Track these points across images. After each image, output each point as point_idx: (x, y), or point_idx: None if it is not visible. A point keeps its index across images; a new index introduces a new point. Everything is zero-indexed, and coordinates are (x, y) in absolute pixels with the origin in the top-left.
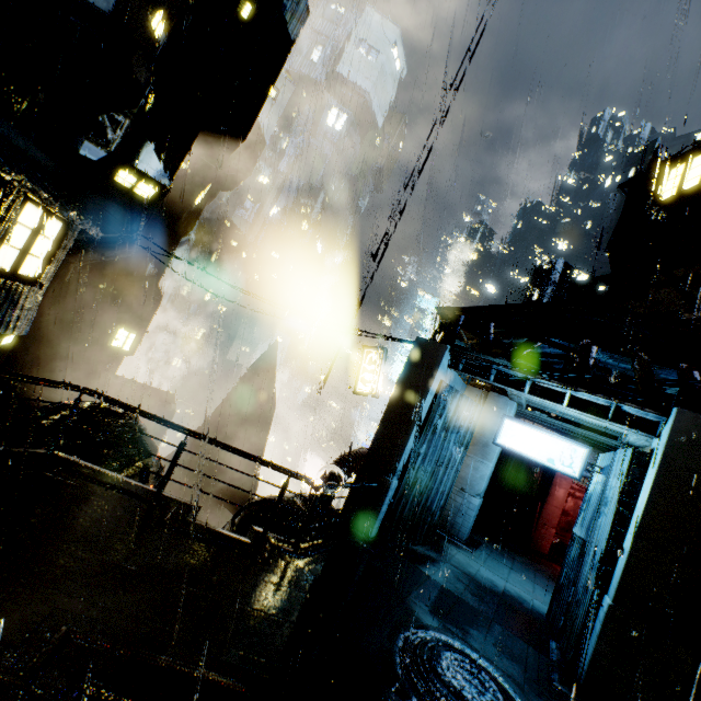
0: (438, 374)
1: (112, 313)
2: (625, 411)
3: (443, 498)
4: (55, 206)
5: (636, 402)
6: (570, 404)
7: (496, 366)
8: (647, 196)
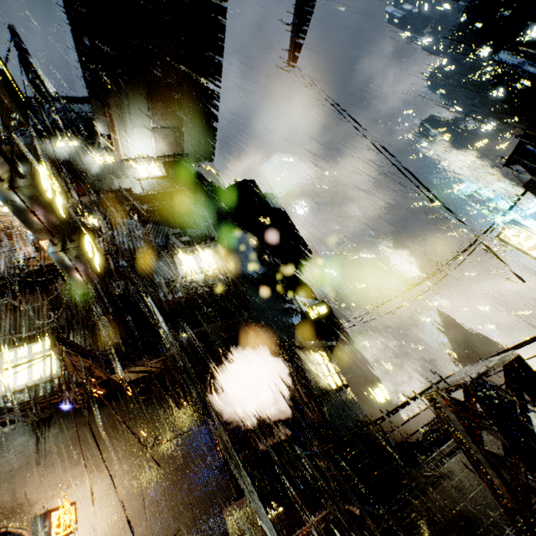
0: None
1: (362, 386)
2: None
3: None
4: (321, 344)
5: None
6: None
7: None
8: None
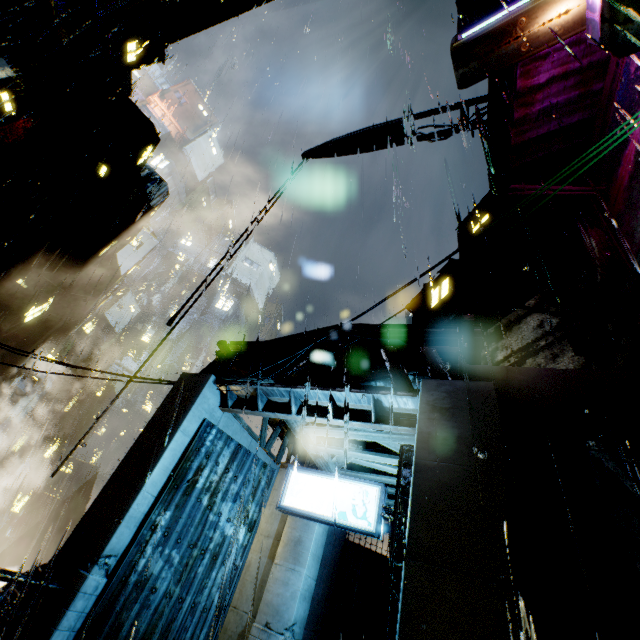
0: (197, 406)
1: None
2: (390, 410)
3: (206, 624)
4: None
5: (392, 390)
6: (338, 417)
7: (260, 386)
8: (423, 309)
